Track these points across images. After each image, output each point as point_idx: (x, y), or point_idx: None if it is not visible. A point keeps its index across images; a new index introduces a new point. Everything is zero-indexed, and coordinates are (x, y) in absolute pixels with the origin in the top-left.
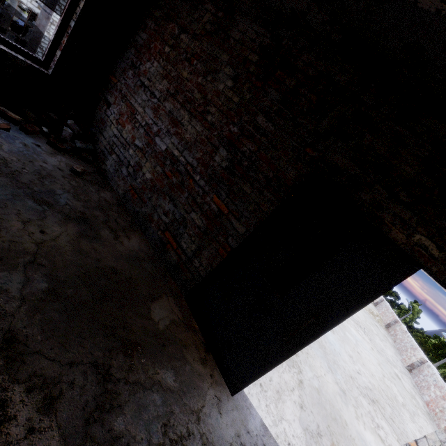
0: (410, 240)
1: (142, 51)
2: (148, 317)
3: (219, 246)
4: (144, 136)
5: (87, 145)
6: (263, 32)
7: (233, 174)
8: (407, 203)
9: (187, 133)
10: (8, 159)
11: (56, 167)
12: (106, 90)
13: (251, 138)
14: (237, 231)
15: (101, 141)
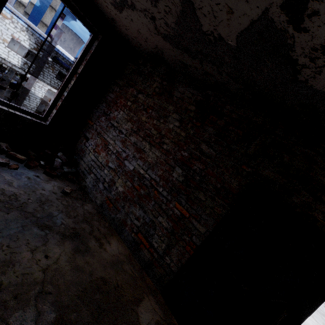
0: None
1: (111, 104)
2: (137, 324)
3: (185, 244)
4: (116, 160)
5: (71, 168)
6: (195, 93)
7: (189, 186)
8: None
9: (149, 157)
10: (17, 193)
11: (51, 192)
12: (85, 129)
13: (198, 159)
14: (199, 230)
15: (81, 164)
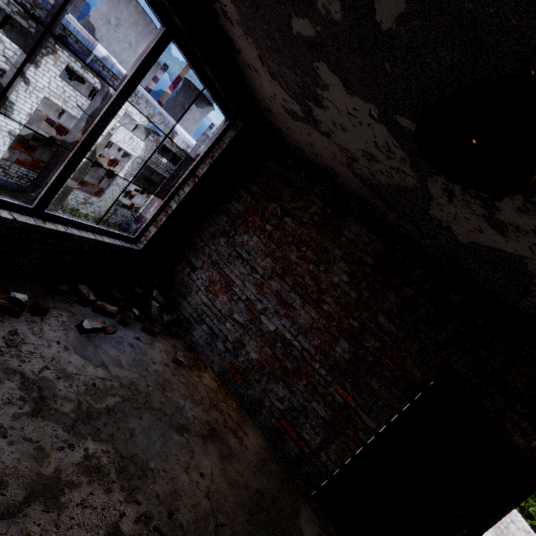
0: (529, 445)
1: (237, 221)
2: None
3: (348, 440)
4: (245, 311)
5: (172, 315)
6: (375, 239)
7: (358, 367)
8: (522, 414)
9: (300, 317)
10: (134, 379)
11: (163, 363)
12: (190, 251)
13: (373, 335)
14: (368, 425)
15: (184, 307)
